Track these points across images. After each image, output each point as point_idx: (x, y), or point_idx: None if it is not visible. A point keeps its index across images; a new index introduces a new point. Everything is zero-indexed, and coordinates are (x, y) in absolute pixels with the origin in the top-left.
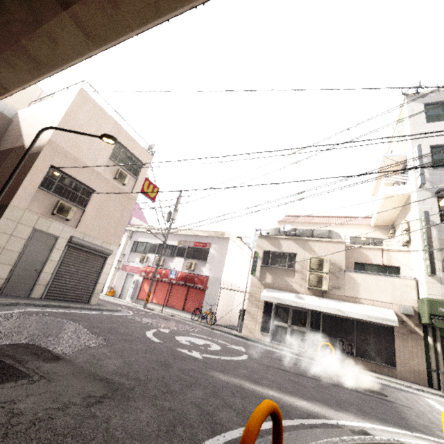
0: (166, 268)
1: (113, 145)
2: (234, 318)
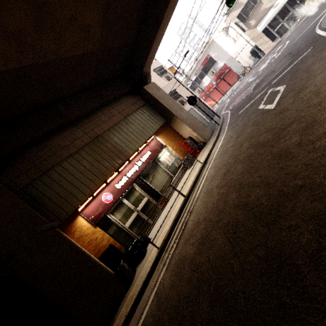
0: (204, 89)
1: (154, 73)
2: (249, 63)
